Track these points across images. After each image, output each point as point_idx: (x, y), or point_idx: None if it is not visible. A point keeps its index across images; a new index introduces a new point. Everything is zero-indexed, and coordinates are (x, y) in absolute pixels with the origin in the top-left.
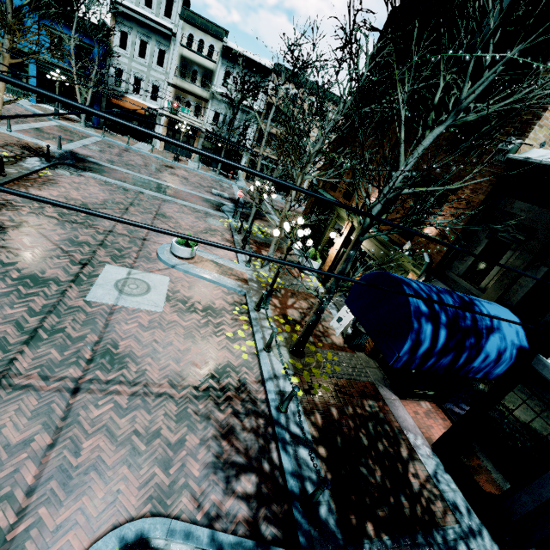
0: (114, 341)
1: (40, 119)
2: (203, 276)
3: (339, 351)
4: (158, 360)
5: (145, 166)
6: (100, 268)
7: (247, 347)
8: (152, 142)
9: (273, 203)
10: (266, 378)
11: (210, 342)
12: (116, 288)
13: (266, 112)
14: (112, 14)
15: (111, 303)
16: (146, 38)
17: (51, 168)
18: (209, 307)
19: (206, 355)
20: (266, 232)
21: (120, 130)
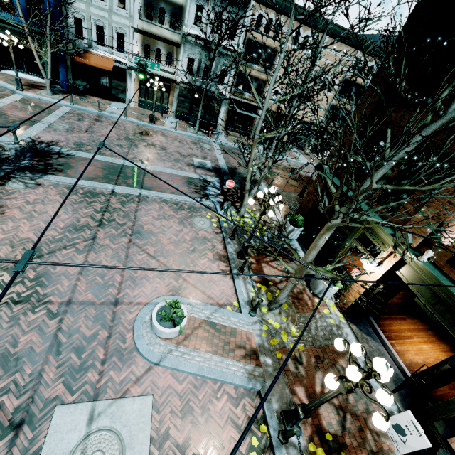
0: None
1: (2, 93)
2: (199, 373)
3: None
4: None
5: (118, 140)
6: (43, 425)
7: None
8: (125, 100)
9: (257, 160)
10: None
11: None
12: None
13: (245, 51)
14: None
15: None
16: None
17: (1, 181)
18: None
19: None
20: (260, 221)
21: (91, 90)
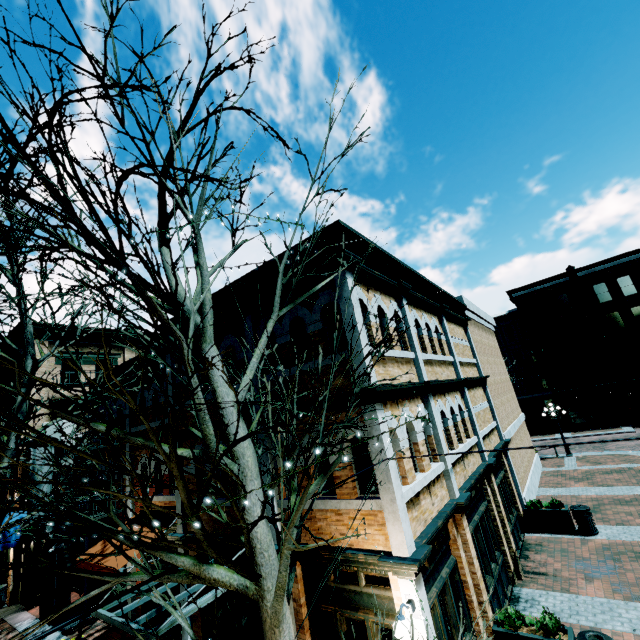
0: None
1: None
2: None
3: None
4: None
5: None
6: None
7: None
8: None
9: None
10: None
11: None
12: None
13: None
14: None
15: None
16: None
17: None
18: None
19: None
20: None
21: None
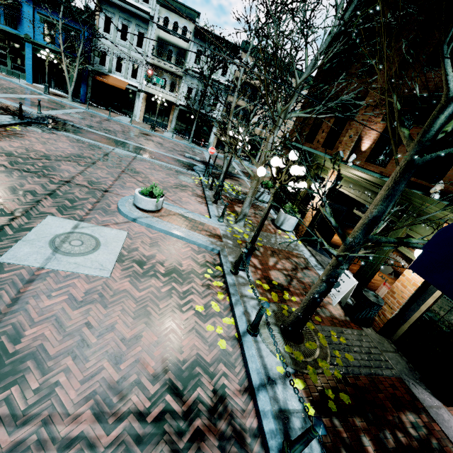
0: (17, 328)
1: (31, 93)
2: (169, 231)
3: (344, 328)
4: (84, 361)
5: (123, 132)
6: (37, 220)
7: (225, 328)
8: (132, 115)
9: (241, 167)
10: (257, 385)
11: (171, 322)
12: (51, 245)
13: (234, 86)
14: (97, 1)
15: (35, 266)
16: (127, 22)
17: (23, 125)
18: (174, 269)
19: (165, 345)
20: (237, 190)
21: (104, 105)
